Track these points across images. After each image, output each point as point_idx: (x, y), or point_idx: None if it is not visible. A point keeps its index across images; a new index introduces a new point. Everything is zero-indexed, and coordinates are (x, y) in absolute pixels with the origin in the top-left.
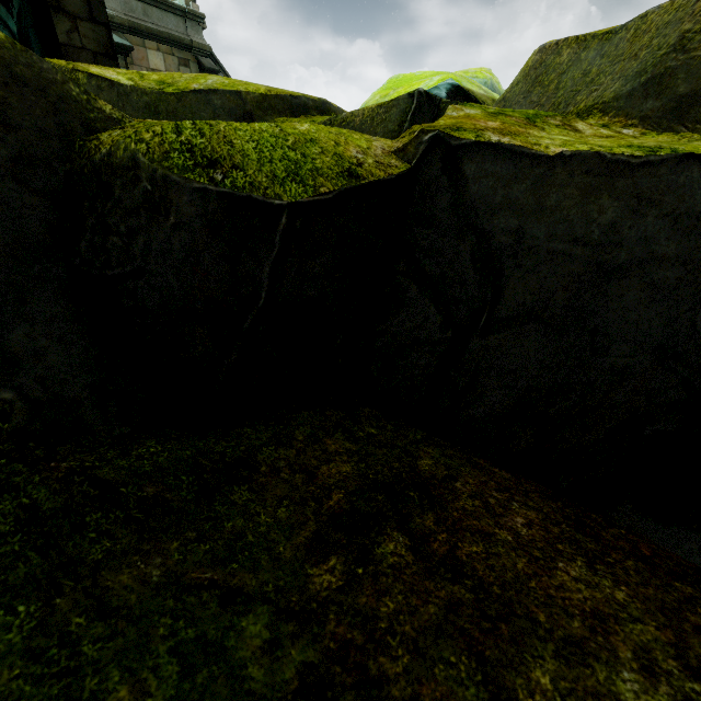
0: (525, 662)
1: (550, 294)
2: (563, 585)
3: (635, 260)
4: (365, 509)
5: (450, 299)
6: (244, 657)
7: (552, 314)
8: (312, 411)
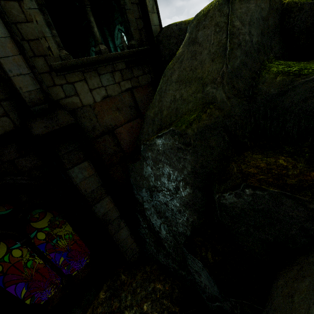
0: None
1: None
2: None
3: None
4: None
5: None
6: None
7: None
8: None
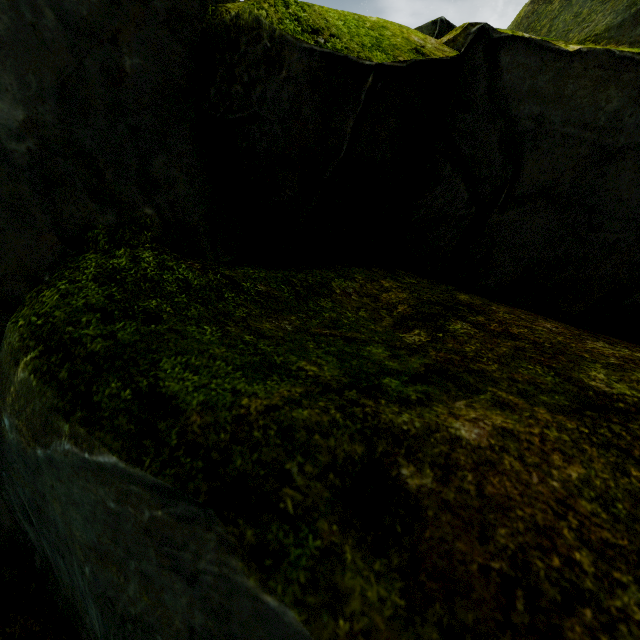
0: (582, 369)
1: (560, 174)
2: (595, 348)
3: (632, 144)
4: (429, 311)
5: (477, 178)
6: (379, 359)
7: (560, 193)
8: (361, 268)
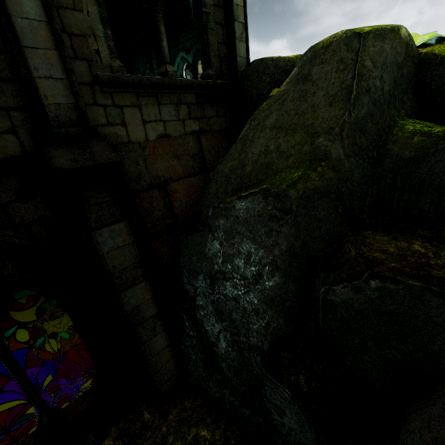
0: None
1: None
2: None
3: None
4: None
5: None
6: None
7: None
8: None
